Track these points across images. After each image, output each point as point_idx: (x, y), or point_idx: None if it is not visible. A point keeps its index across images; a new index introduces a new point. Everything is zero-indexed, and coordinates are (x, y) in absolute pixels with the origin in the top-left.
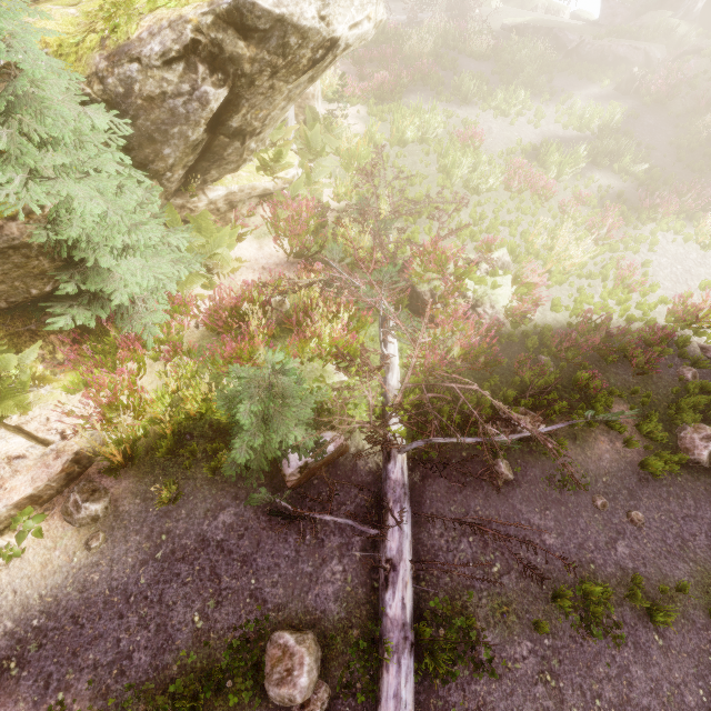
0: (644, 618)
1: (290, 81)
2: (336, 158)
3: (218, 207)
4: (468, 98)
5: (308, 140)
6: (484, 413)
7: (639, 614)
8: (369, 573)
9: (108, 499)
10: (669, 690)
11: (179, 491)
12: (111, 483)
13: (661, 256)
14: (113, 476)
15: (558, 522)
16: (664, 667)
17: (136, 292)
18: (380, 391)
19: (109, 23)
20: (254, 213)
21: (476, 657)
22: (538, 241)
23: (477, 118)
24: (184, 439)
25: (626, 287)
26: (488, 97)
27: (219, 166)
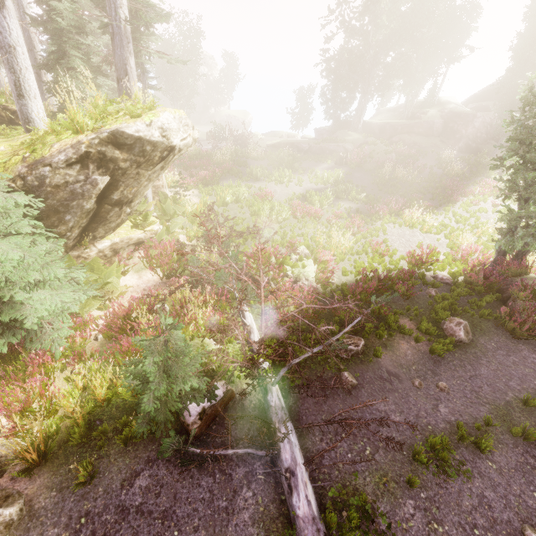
0: (476, 452)
1: (149, 170)
2: (184, 218)
3: (105, 254)
4: (258, 177)
5: (163, 209)
6: None
7: (472, 450)
8: (275, 490)
9: (22, 500)
10: (516, 501)
11: (94, 470)
12: (25, 485)
13: (391, 235)
14: (27, 476)
15: (397, 404)
16: (505, 484)
17: (44, 318)
18: (248, 349)
19: (29, 149)
20: (132, 256)
21: (377, 528)
22: (321, 240)
23: (266, 186)
24: (95, 425)
25: (379, 254)
26: (269, 175)
27: (105, 225)
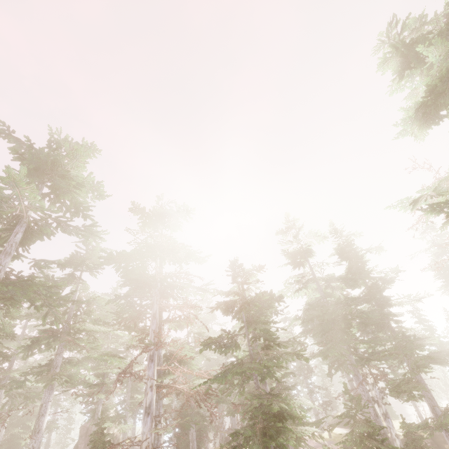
0: None
1: None
2: None
3: None
4: None
5: None
6: None
7: None
8: None
9: None
10: None
11: None
12: None
13: None
14: None
15: None
16: None
17: None
18: None
19: None
20: None
21: None
22: None
23: None
24: None
25: None
26: None
27: None
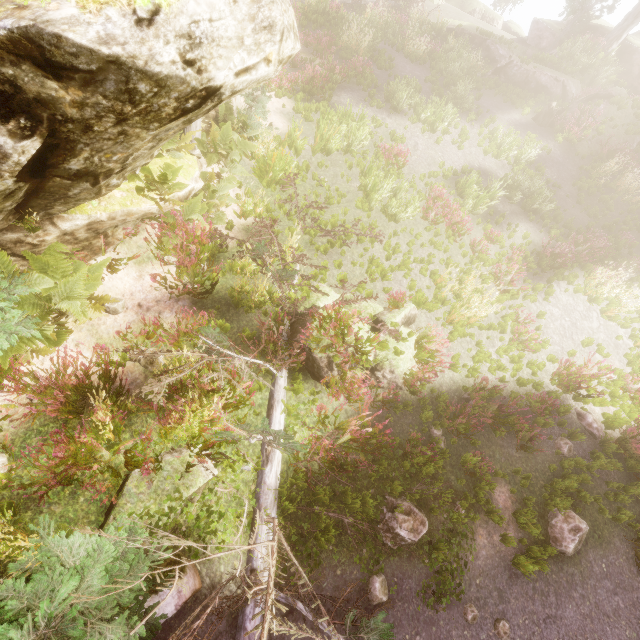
0: None
1: (152, 127)
2: (250, 161)
3: (77, 236)
4: (399, 107)
5: (215, 145)
6: (366, 523)
7: None
8: None
9: None
10: None
11: None
12: None
13: (554, 306)
14: None
15: None
16: None
17: None
18: (255, 487)
19: None
20: (136, 234)
21: None
22: (446, 289)
23: (405, 130)
24: None
25: (520, 342)
26: (418, 108)
27: (65, 202)
